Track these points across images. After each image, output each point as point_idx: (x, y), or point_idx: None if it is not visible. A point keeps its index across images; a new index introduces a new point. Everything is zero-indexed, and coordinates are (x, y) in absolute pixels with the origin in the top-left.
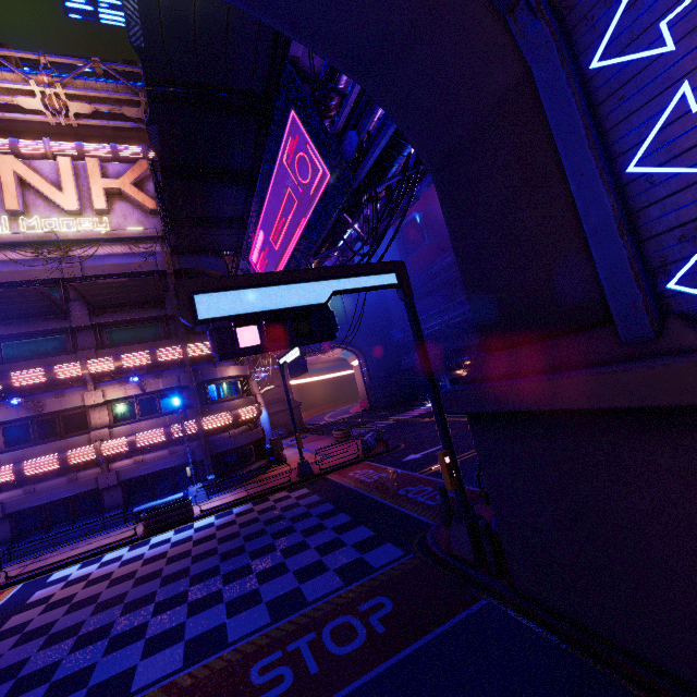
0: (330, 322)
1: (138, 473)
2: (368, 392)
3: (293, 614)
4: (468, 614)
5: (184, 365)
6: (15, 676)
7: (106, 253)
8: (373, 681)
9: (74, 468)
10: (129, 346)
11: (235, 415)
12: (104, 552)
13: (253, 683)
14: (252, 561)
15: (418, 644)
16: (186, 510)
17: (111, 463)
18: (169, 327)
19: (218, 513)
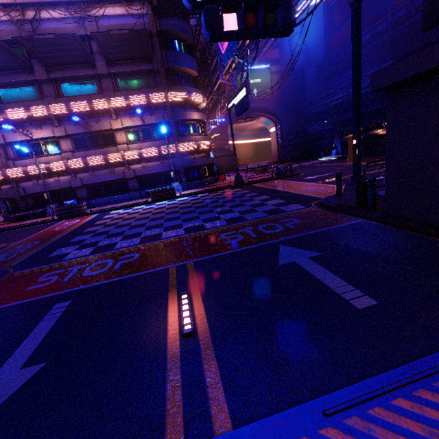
0: (291, 17)
1: (145, 172)
2: (279, 150)
3: (240, 222)
4: (349, 224)
5: (166, 108)
6: (107, 234)
7: (110, 14)
8: (289, 239)
9: (112, 165)
10: (132, 91)
11: (198, 145)
12: (133, 206)
13: (222, 238)
14: (212, 209)
15: (316, 231)
16: (172, 192)
17: (130, 165)
18: (155, 79)
19: (189, 196)
